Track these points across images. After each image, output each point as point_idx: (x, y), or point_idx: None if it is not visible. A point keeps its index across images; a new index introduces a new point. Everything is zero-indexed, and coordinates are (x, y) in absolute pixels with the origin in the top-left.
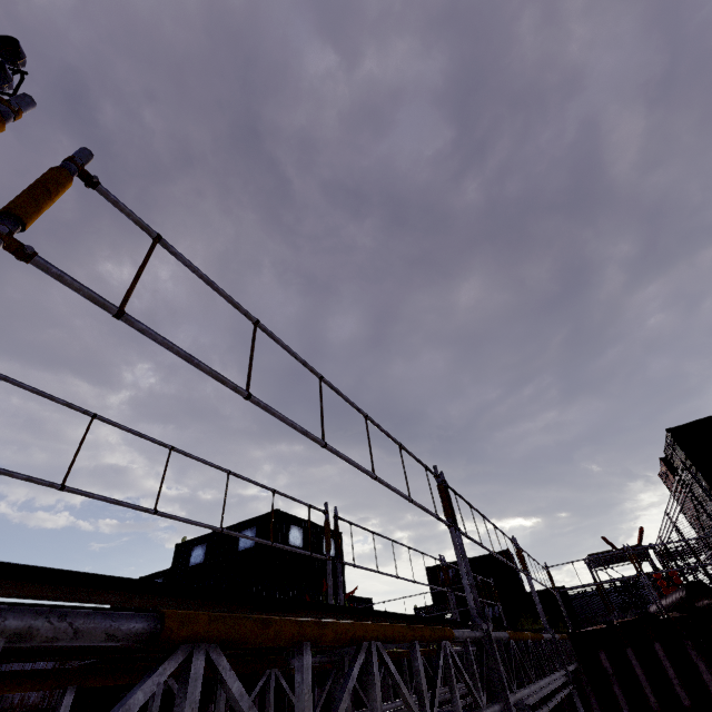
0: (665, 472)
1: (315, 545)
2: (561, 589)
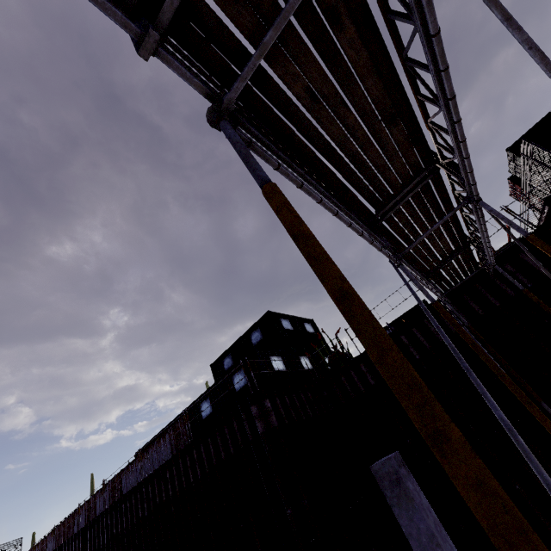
0: (513, 188)
1: (300, 328)
2: None
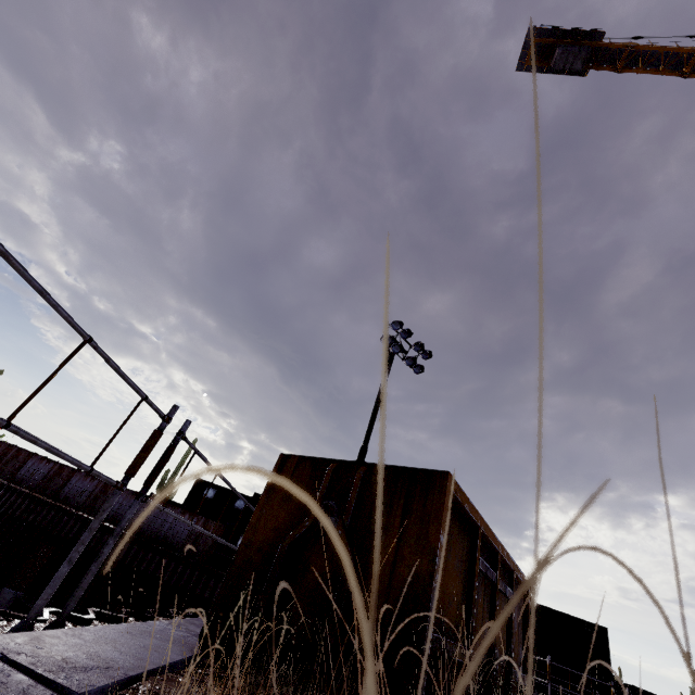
0: None
1: None
2: None
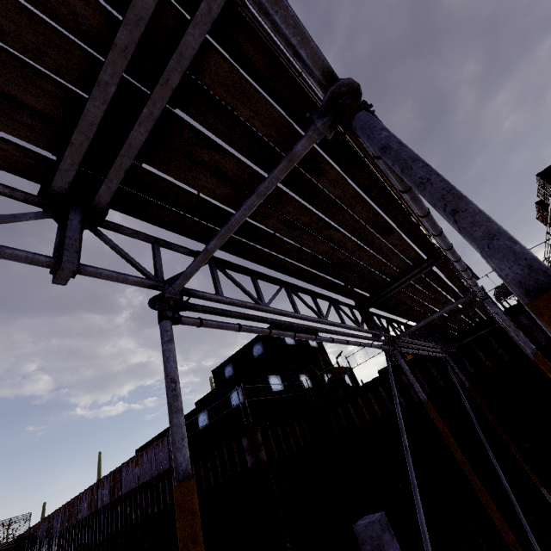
0: (541, 212)
1: (303, 342)
2: None
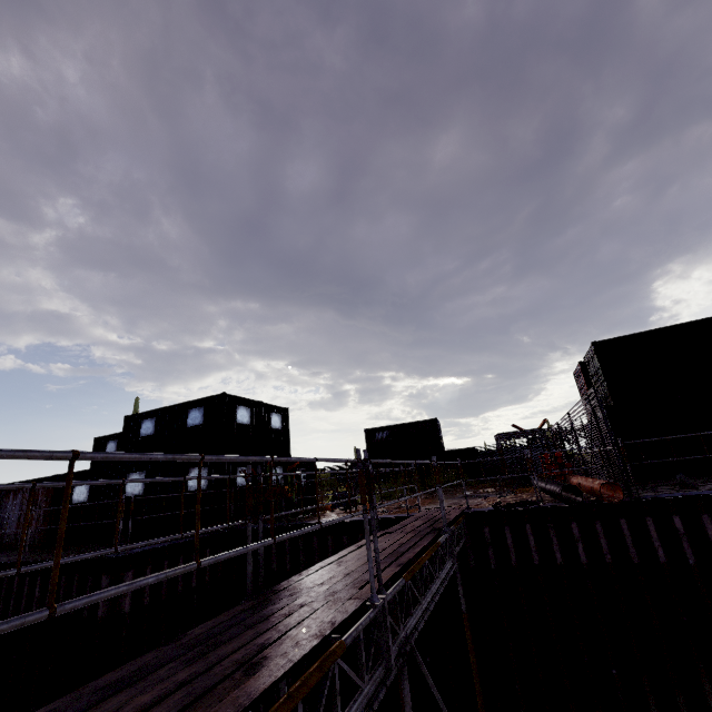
0: (579, 373)
1: (262, 421)
2: (472, 449)
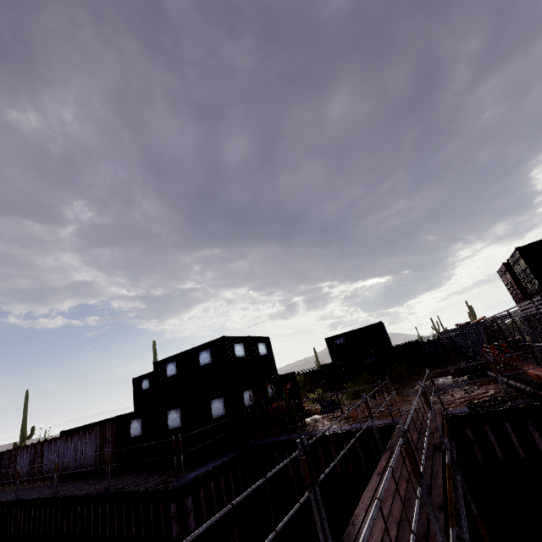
0: (504, 271)
1: (253, 351)
2: (416, 342)
